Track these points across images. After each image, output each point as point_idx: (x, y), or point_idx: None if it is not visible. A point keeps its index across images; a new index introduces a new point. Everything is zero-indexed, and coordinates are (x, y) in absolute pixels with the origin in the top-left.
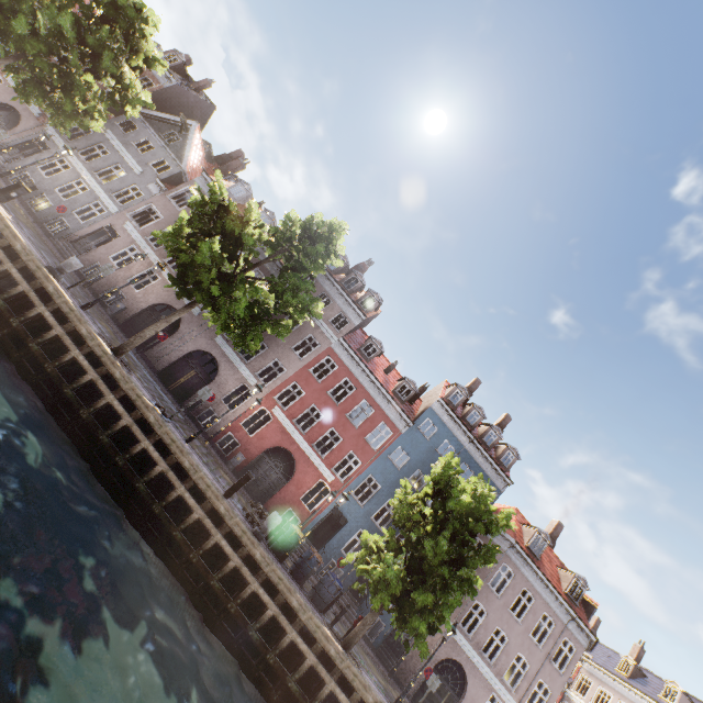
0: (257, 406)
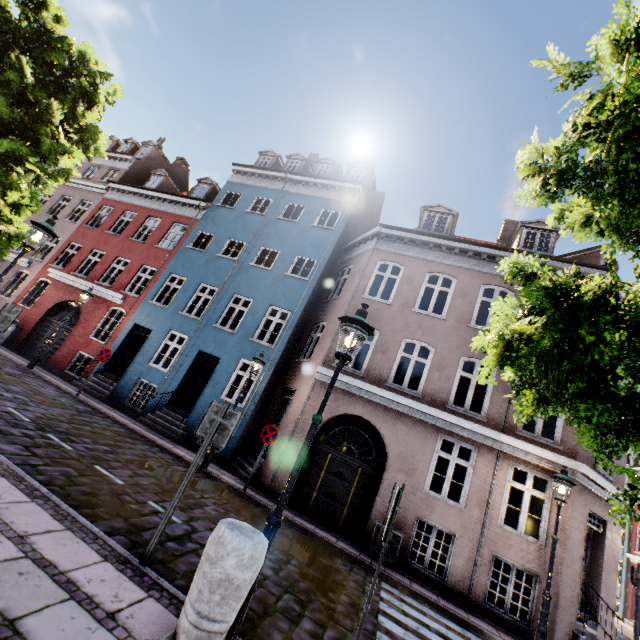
0: (34, 281)
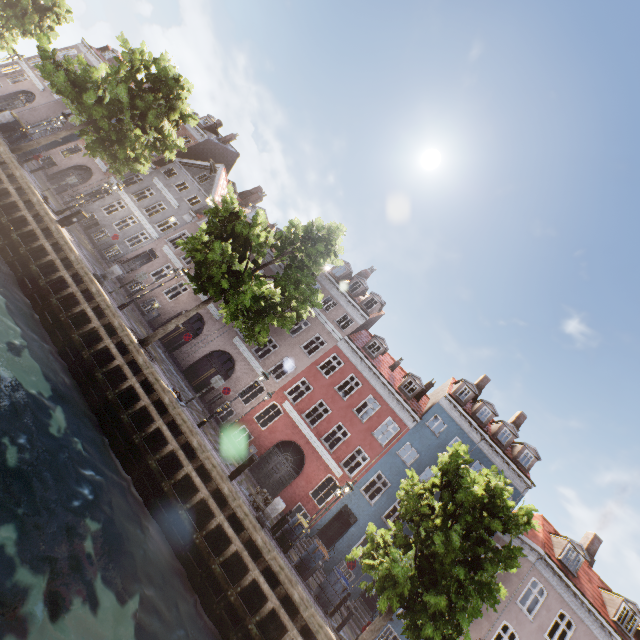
0: (269, 401)
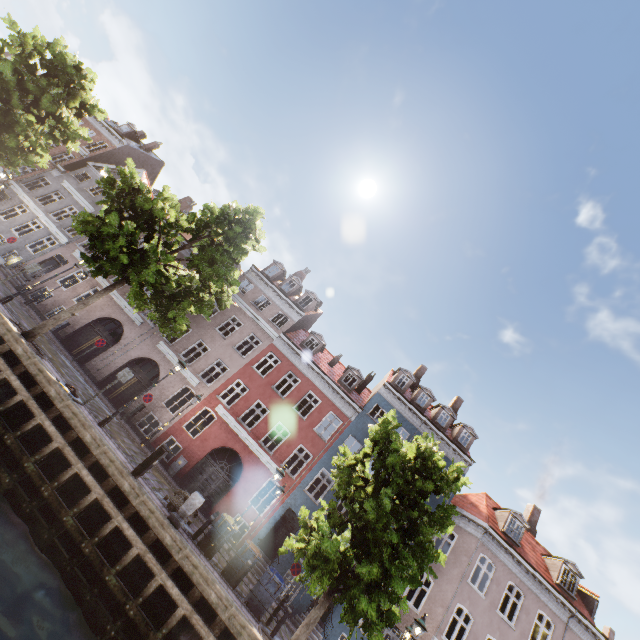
0: (200, 407)
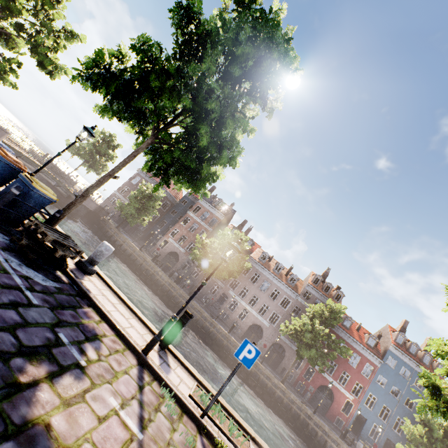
0: (307, 366)
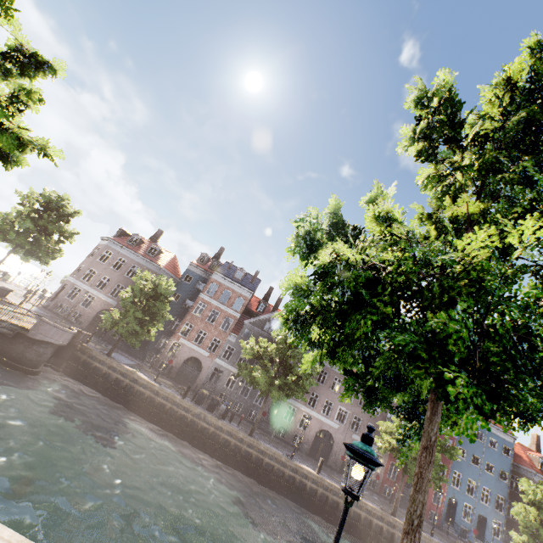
0: (388, 463)
